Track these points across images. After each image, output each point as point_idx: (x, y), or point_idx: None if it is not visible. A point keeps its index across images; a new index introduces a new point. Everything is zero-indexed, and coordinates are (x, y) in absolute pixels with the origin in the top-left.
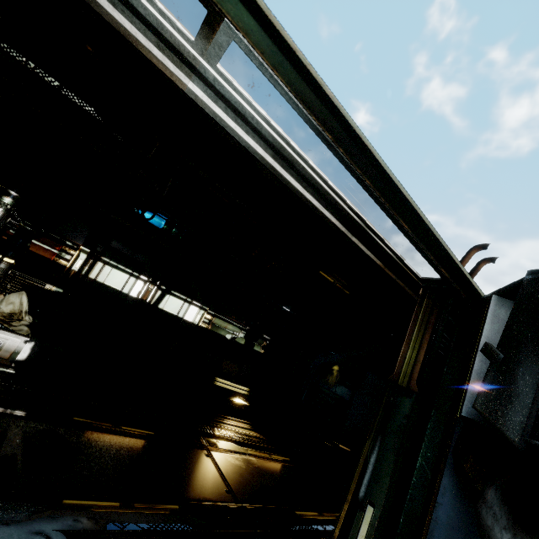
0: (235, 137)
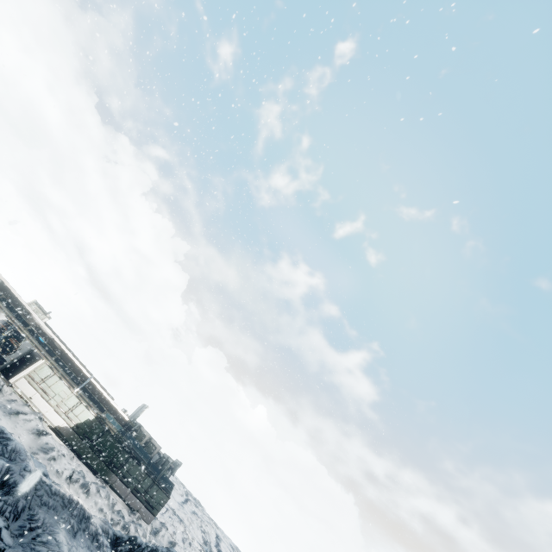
0: (37, 332)
